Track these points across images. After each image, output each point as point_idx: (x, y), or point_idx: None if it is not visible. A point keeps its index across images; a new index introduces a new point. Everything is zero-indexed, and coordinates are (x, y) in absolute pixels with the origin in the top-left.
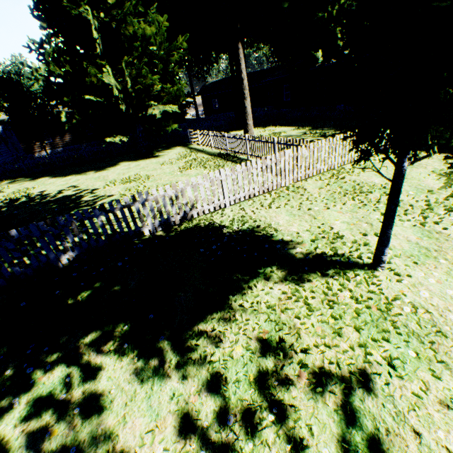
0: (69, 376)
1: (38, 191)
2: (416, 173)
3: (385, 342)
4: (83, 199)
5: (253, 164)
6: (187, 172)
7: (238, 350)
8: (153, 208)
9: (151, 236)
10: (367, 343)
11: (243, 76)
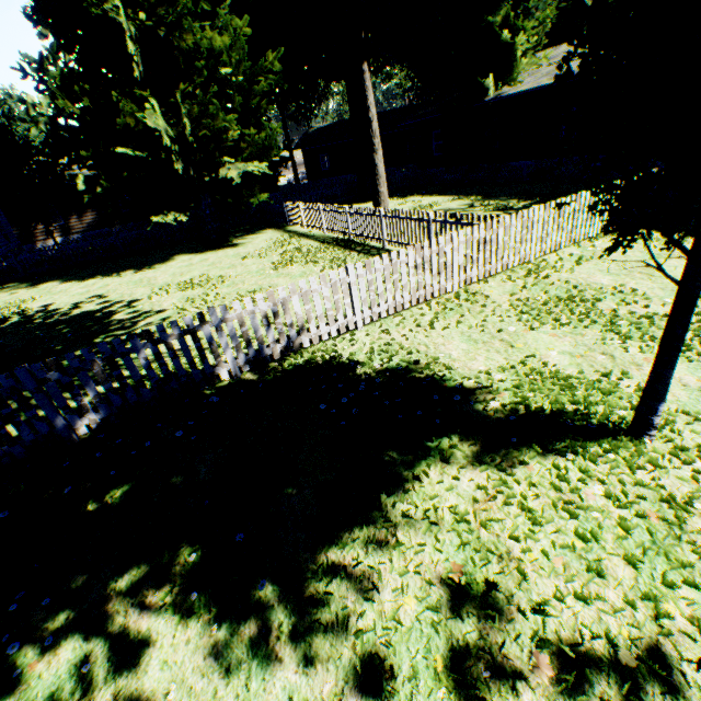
0: (87, 661)
1: (40, 305)
2: (668, 267)
3: (686, 587)
4: (115, 318)
5: (401, 256)
6: (286, 270)
7: (408, 606)
8: (235, 333)
9: (232, 380)
10: (653, 589)
11: (371, 115)
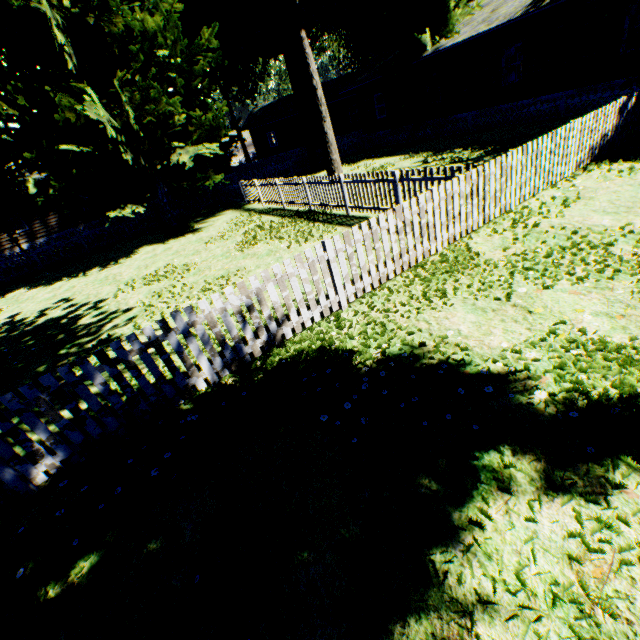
0: None
1: (7, 316)
2: None
3: None
4: (81, 323)
5: (380, 222)
6: (251, 250)
7: None
8: (206, 337)
9: (210, 389)
10: None
11: (314, 83)
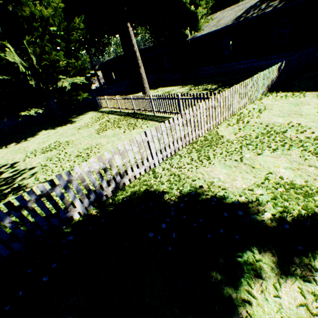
0: None
1: None
2: (306, 110)
3: None
4: (2, 177)
5: (174, 120)
6: (104, 133)
7: None
8: (79, 188)
9: (81, 218)
10: None
11: (135, 49)
